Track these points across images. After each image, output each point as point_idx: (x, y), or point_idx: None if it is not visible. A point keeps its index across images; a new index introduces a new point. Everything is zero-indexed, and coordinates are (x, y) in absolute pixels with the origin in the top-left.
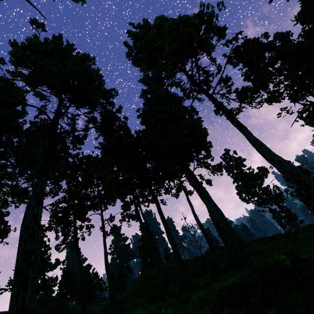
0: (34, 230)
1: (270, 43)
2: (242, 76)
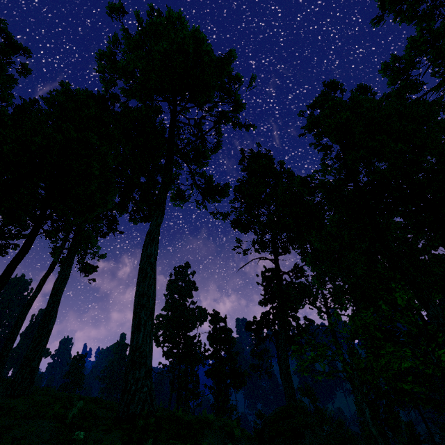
0: None
1: (278, 171)
2: (237, 181)
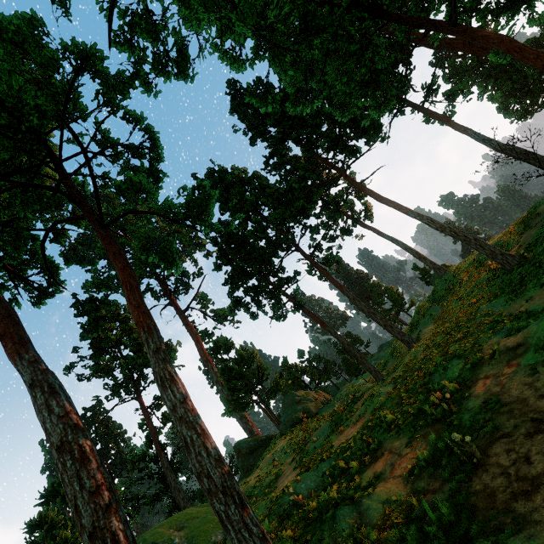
0: None
1: None
2: None
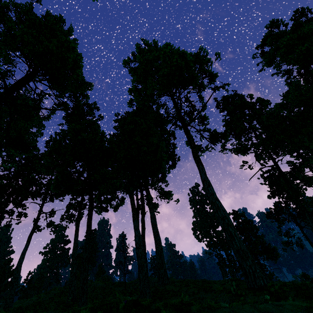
0: None
1: (251, 103)
2: (222, 121)
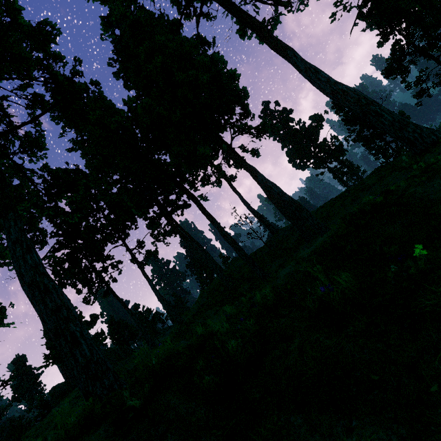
0: (46, 284)
1: None
2: None
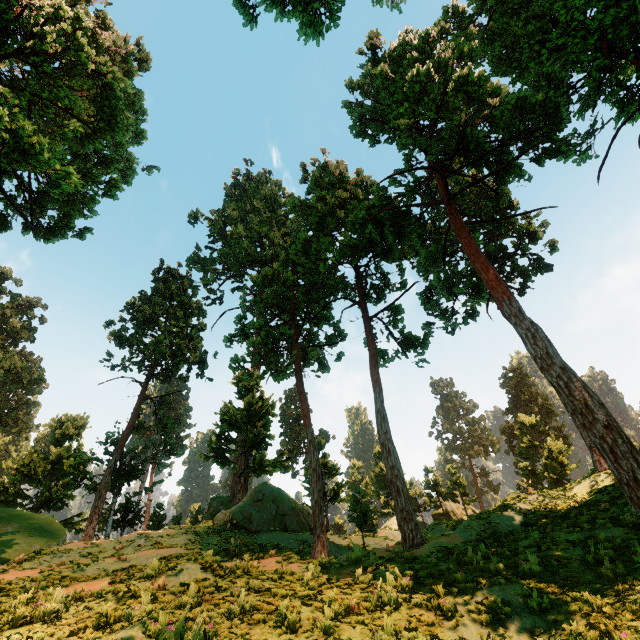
0: None
1: None
2: None
